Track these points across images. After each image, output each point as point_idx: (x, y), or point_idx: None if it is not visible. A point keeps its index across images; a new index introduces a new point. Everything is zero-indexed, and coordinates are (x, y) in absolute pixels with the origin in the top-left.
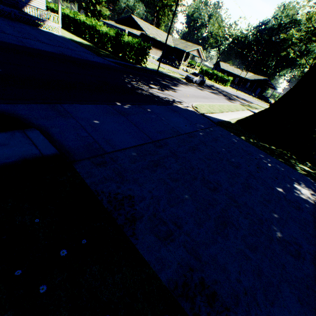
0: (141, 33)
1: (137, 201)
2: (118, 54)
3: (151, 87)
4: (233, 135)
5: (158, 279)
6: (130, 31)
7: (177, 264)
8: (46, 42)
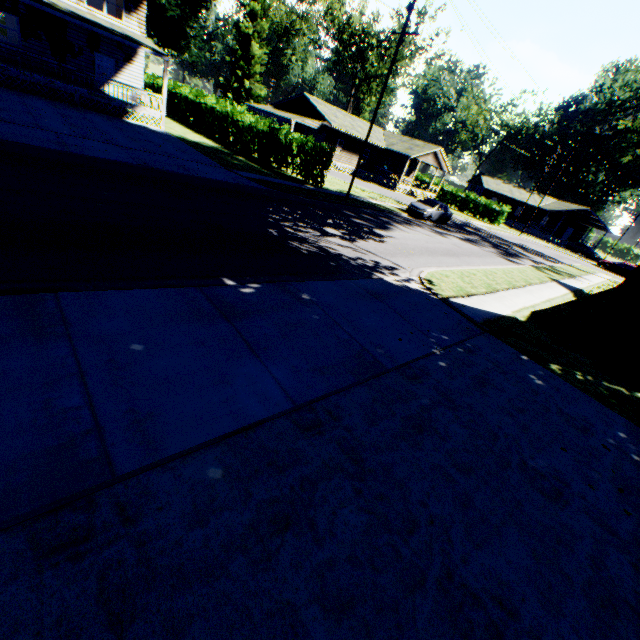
0: (322, 124)
1: None
2: (270, 163)
3: (327, 233)
4: (529, 361)
5: None
6: (300, 121)
7: None
8: (121, 143)
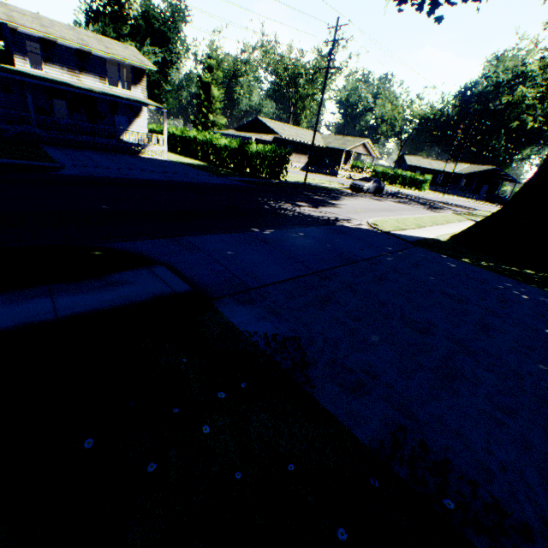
0: (275, 137)
1: (305, 344)
2: (243, 170)
3: (299, 205)
4: (447, 258)
5: (353, 436)
6: (258, 137)
7: (380, 422)
8: (151, 170)
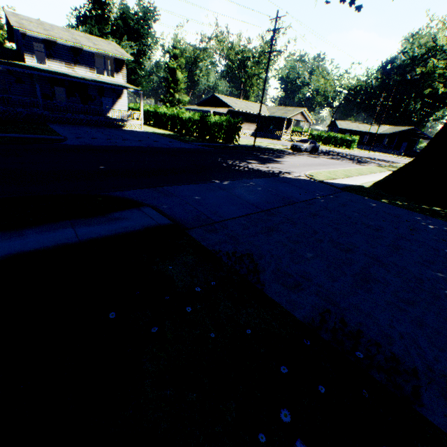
0: (228, 110)
1: (256, 259)
2: (204, 137)
3: (250, 163)
4: (369, 199)
5: (292, 316)
6: (215, 110)
7: (311, 307)
8: (132, 139)
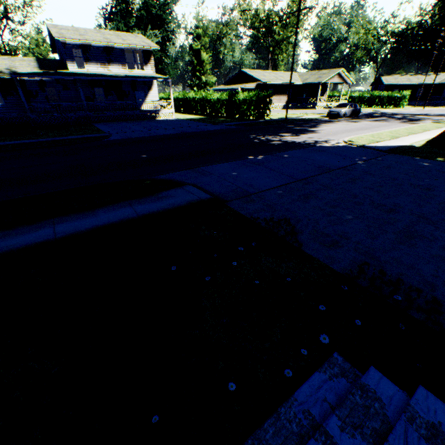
0: (257, 84)
1: (293, 223)
2: (234, 116)
3: (283, 136)
4: (420, 159)
5: (330, 268)
6: (243, 87)
7: (349, 261)
8: (166, 128)
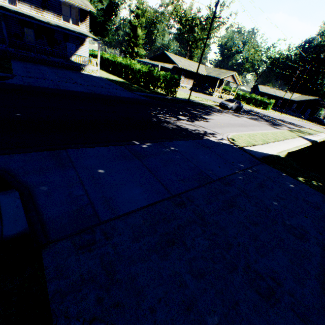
0: (174, 66)
1: None
2: (149, 87)
3: (180, 119)
4: (286, 176)
5: None
6: (163, 65)
7: None
8: (81, 83)
